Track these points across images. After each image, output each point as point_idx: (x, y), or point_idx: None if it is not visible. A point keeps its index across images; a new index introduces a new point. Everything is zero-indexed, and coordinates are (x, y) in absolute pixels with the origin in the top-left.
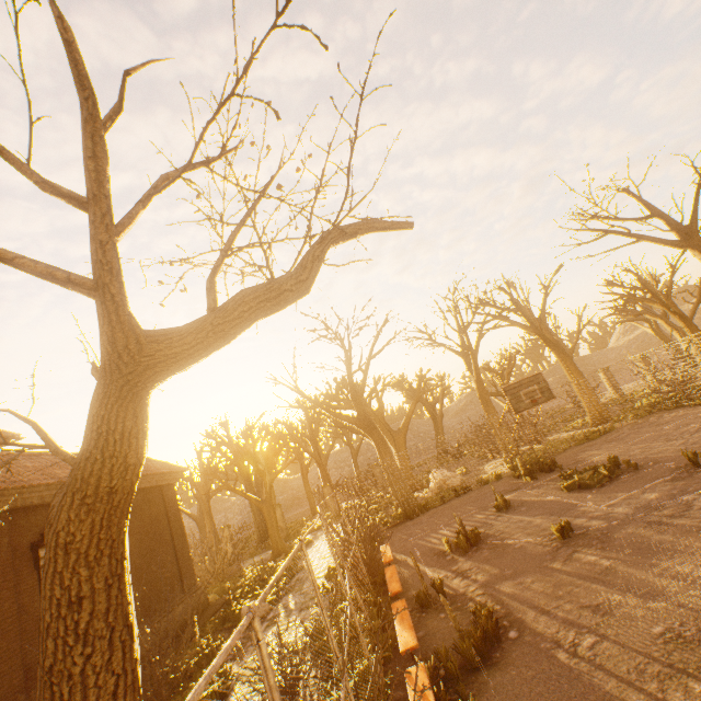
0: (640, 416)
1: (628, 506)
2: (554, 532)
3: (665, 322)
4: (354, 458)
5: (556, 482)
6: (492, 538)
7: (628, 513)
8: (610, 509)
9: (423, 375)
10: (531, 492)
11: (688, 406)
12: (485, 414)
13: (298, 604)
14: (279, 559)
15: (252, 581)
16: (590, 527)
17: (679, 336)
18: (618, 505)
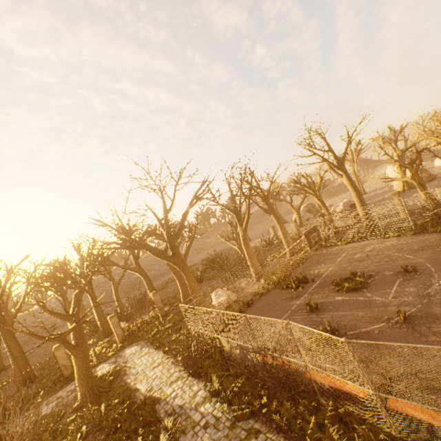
0: (315, 250)
1: (408, 296)
2: (401, 318)
3: (292, 206)
4: (115, 290)
5: (325, 288)
6: (343, 330)
7: (416, 300)
8: (400, 299)
9: (196, 225)
10: (316, 296)
11: (337, 245)
12: (246, 251)
13: (221, 440)
14: (102, 398)
15: (100, 437)
16: (408, 311)
17: (296, 213)
18: (400, 296)
